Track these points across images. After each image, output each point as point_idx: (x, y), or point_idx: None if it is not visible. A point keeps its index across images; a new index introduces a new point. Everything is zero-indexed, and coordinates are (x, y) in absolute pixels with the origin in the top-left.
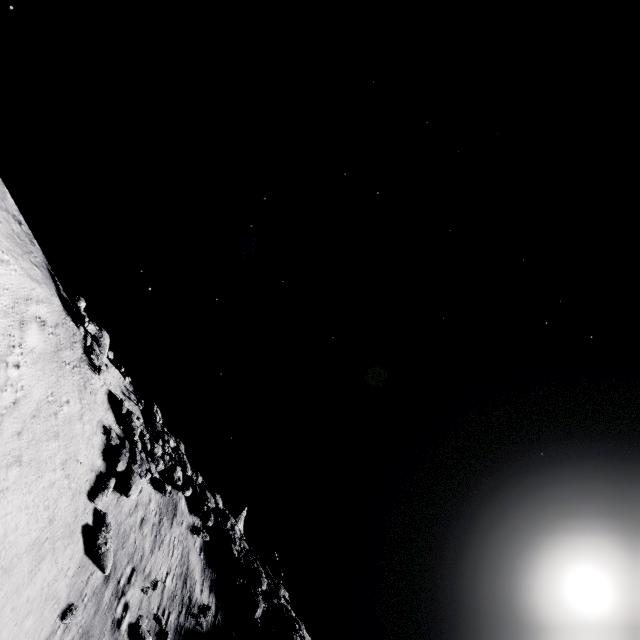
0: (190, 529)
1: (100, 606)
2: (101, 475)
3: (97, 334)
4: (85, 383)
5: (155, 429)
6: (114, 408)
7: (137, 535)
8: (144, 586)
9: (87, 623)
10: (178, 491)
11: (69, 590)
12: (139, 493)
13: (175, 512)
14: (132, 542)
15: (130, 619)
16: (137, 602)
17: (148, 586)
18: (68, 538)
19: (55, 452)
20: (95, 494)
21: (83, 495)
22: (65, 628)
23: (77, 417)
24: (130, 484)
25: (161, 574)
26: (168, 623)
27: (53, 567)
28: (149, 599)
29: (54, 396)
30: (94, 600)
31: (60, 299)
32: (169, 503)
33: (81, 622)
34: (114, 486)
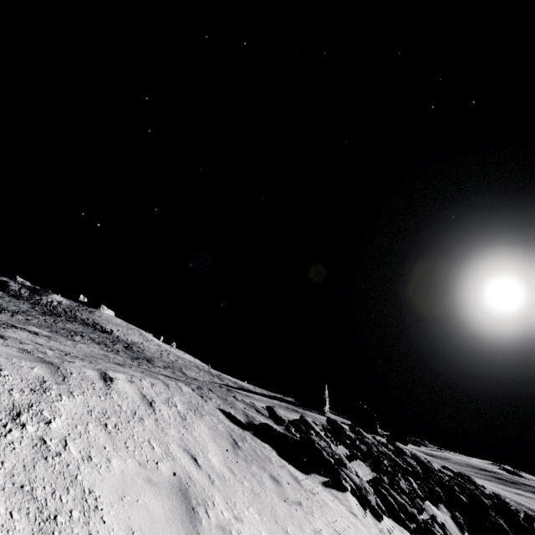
0: (460, 532)
1: None
2: None
3: (326, 447)
4: None
5: (353, 446)
6: (387, 512)
7: None
8: None
9: None
10: (421, 499)
11: None
12: None
13: (450, 533)
14: None
15: None
16: None
17: None
18: None
19: None
20: None
21: None
22: None
23: None
24: None
25: None
26: None
27: None
28: None
29: None
30: None
31: (282, 457)
32: (442, 530)
33: None
34: None
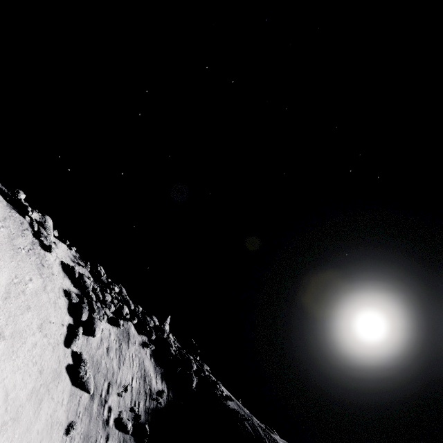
0: (141, 345)
1: (92, 416)
2: (71, 327)
3: (41, 219)
4: (41, 261)
5: (102, 281)
6: (68, 274)
7: (106, 360)
8: (119, 392)
9: (85, 430)
10: (127, 322)
11: (67, 413)
12: (101, 331)
13: (129, 336)
14: (104, 366)
15: (114, 416)
16: (116, 404)
17: (121, 391)
18: (57, 379)
19: (30, 321)
20: (70, 342)
21: (61, 345)
22: (70, 439)
23: (41, 289)
24: (94, 328)
25: (128, 380)
26: (139, 409)
27: (51, 403)
28: (124, 399)
29: (18, 278)
30: (86, 413)
31: (1, 194)
32: (123, 331)
33: (81, 431)
34: (82, 331)
